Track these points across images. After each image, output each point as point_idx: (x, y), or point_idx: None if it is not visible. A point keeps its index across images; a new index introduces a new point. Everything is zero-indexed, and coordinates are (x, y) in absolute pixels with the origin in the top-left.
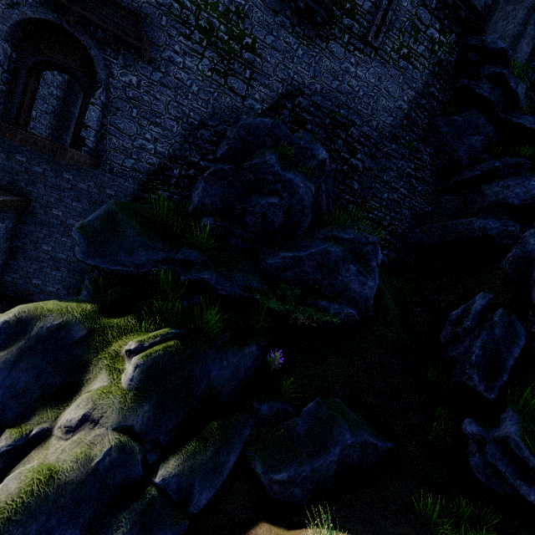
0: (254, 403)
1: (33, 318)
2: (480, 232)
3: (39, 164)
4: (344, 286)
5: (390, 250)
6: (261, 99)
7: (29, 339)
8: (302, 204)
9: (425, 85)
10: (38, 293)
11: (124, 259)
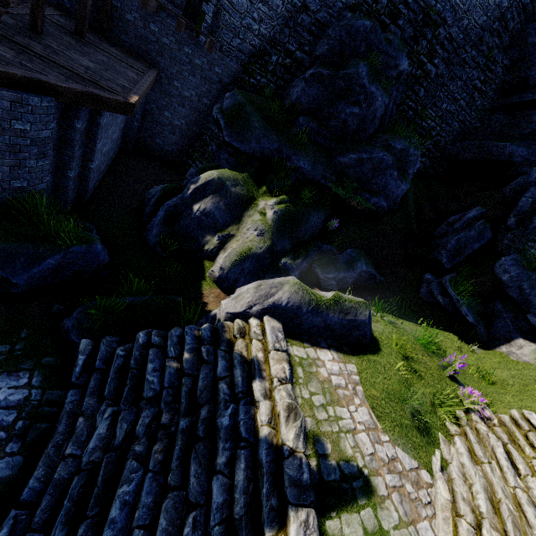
0: (320, 244)
1: (224, 179)
2: (507, 157)
3: (167, 35)
4: (385, 186)
5: (428, 158)
6: None
7: (224, 190)
8: (374, 115)
9: None
10: (159, 151)
11: (255, 146)
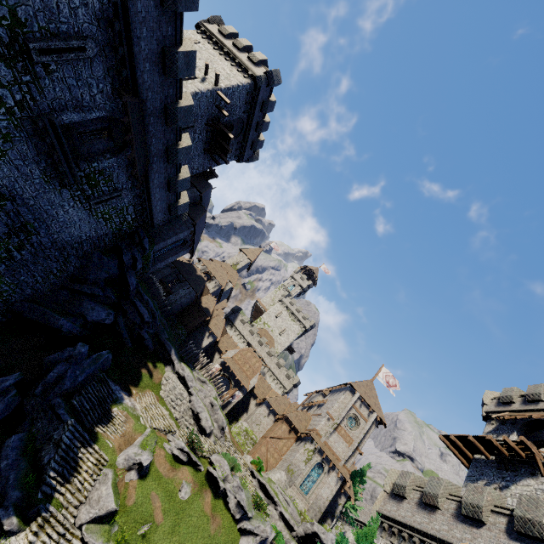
0: None
1: None
2: (59, 327)
3: None
4: None
5: None
6: None
7: None
8: None
9: (105, 235)
10: None
11: None
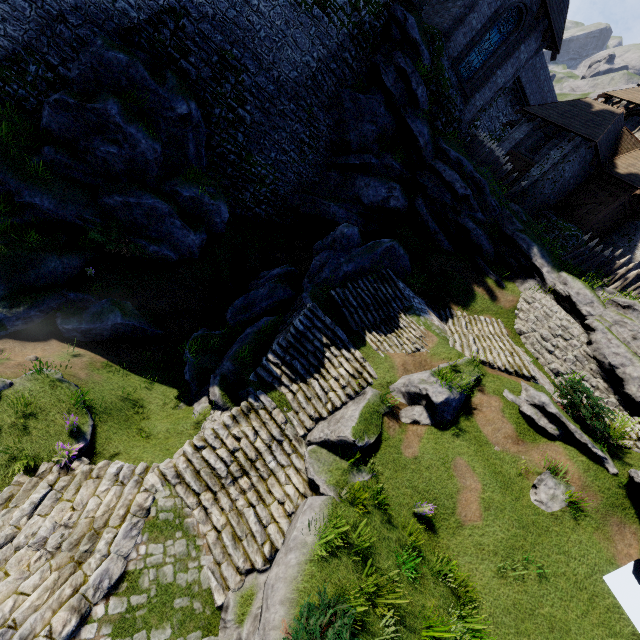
0: (65, 291)
1: None
2: (332, 217)
3: None
4: (169, 234)
5: (270, 206)
6: (137, 5)
7: None
8: (145, 157)
9: (340, 47)
10: None
11: None
